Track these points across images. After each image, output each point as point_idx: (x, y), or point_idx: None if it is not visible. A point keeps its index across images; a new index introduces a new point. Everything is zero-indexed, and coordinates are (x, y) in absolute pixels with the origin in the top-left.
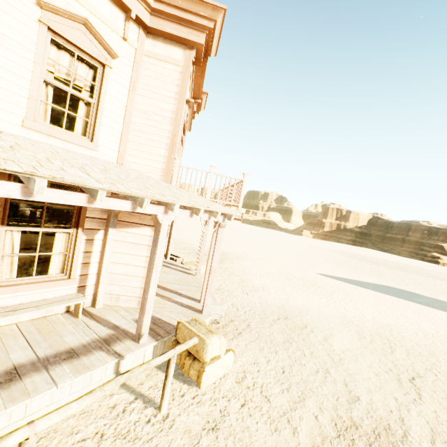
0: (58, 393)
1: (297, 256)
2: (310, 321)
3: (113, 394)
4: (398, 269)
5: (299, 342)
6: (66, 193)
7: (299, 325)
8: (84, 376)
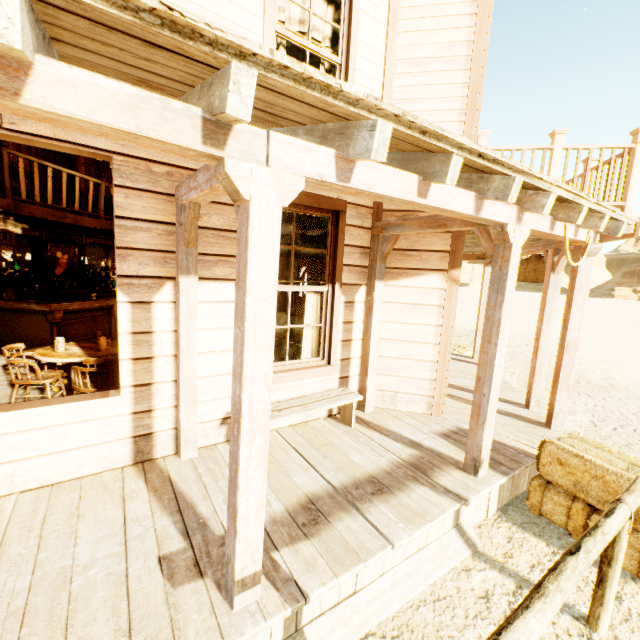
0: (390, 556)
1: (633, 331)
2: None
3: (468, 568)
4: None
5: None
6: (391, 174)
7: None
8: (422, 530)
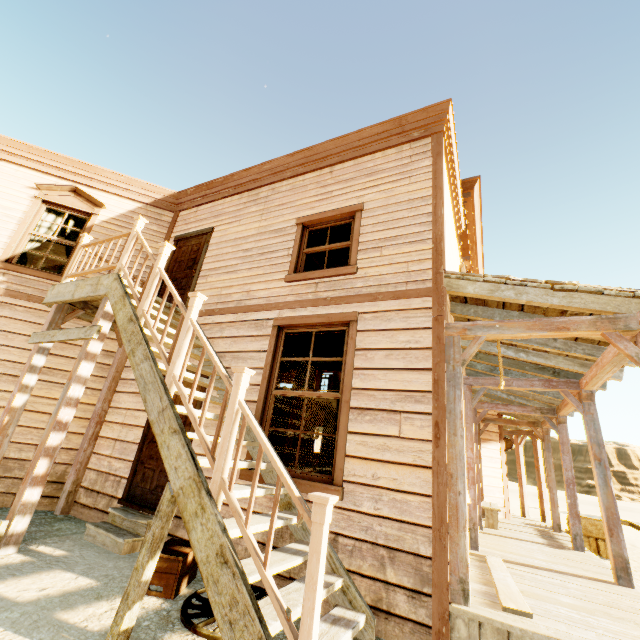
0: None
1: None
2: None
3: None
4: None
5: None
6: None
7: None
8: None
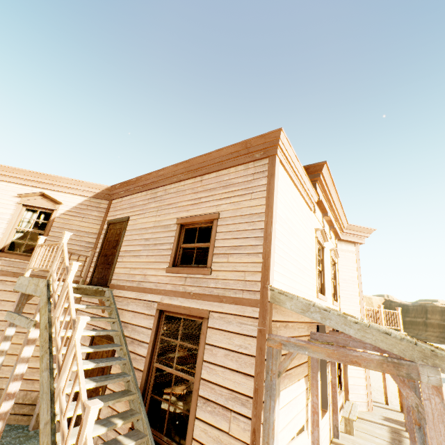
0: None
1: None
2: None
3: None
4: None
5: None
6: None
7: None
8: None
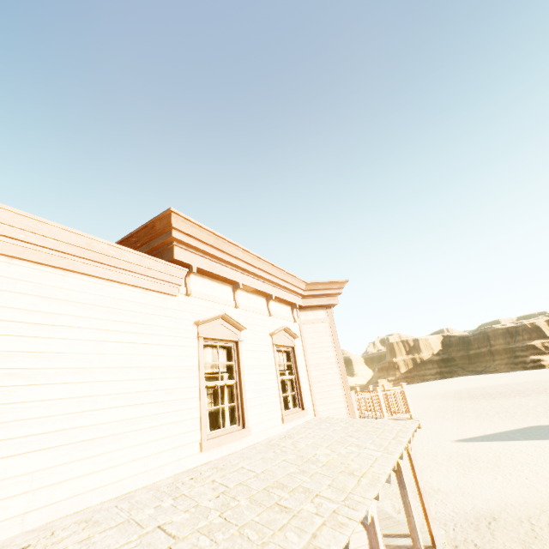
0: None
1: None
2: (517, 512)
3: None
4: (516, 394)
5: (536, 542)
6: None
7: (515, 522)
8: None
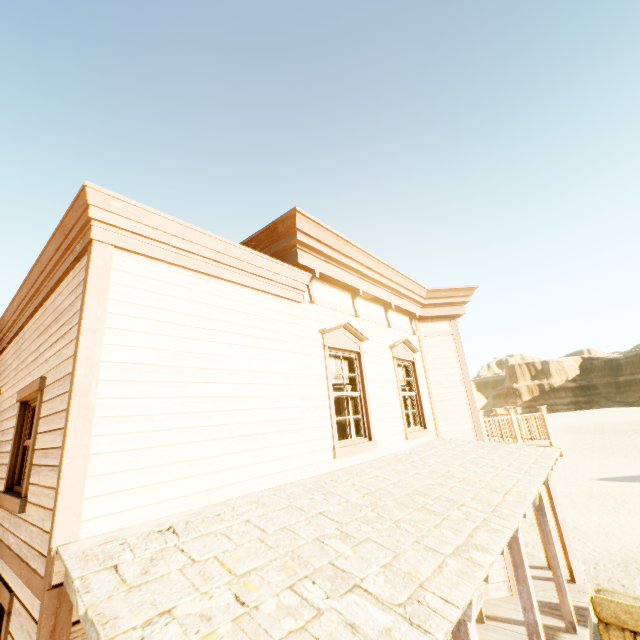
0: None
1: None
2: None
3: None
4: None
5: None
6: None
7: None
8: None
